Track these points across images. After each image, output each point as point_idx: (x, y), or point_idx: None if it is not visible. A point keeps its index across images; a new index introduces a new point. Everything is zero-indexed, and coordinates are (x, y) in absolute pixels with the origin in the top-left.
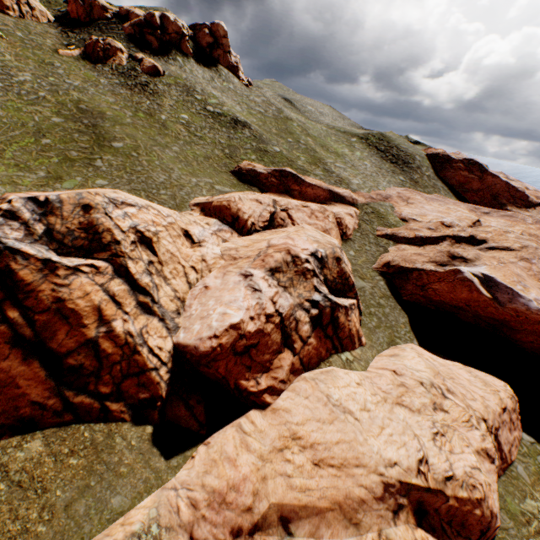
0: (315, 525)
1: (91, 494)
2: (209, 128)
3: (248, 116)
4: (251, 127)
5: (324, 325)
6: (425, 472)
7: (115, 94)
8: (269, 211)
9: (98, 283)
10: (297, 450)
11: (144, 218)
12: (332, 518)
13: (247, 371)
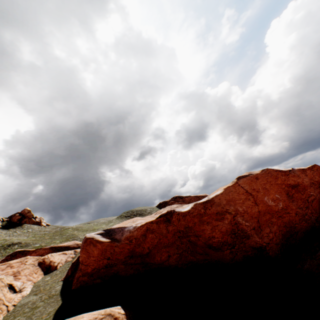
0: None
1: None
2: None
3: (30, 239)
4: (21, 242)
5: None
6: None
7: None
8: None
9: None
10: None
11: None
12: None
13: None
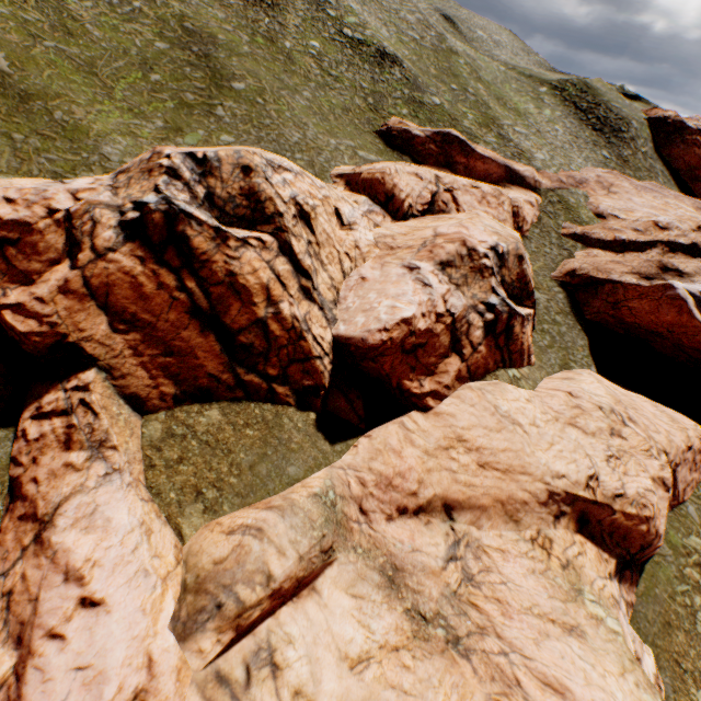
0: (476, 516)
1: (269, 461)
2: (347, 64)
3: (398, 46)
4: (402, 65)
5: (496, 333)
6: (594, 487)
7: (224, 6)
8: (430, 190)
9: (264, 260)
10: (462, 452)
11: (301, 188)
12: (493, 513)
13: (411, 372)
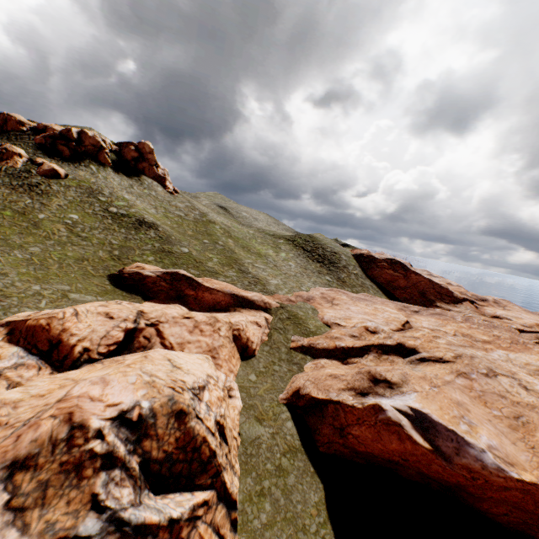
0: None
1: None
2: (103, 228)
3: (162, 218)
4: (158, 228)
5: None
6: None
7: None
8: (124, 328)
9: None
10: None
11: None
12: None
13: None
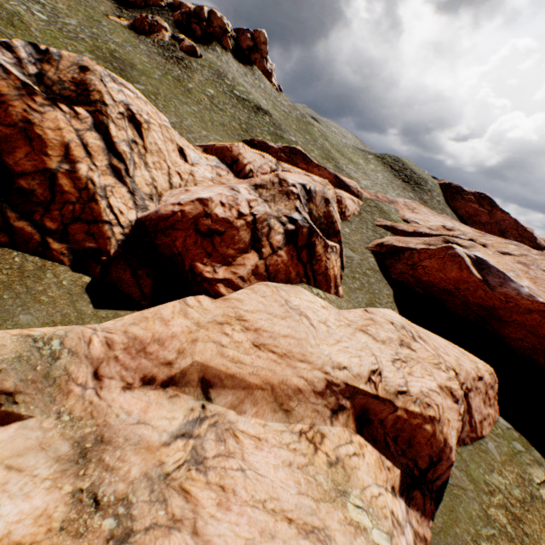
0: (240, 399)
1: (0, 303)
2: (232, 106)
3: (272, 110)
4: (272, 116)
5: (299, 246)
6: (377, 382)
7: (150, 58)
8: (270, 166)
9: (73, 127)
10: (239, 329)
11: (140, 106)
12: (261, 397)
13: (206, 257)
